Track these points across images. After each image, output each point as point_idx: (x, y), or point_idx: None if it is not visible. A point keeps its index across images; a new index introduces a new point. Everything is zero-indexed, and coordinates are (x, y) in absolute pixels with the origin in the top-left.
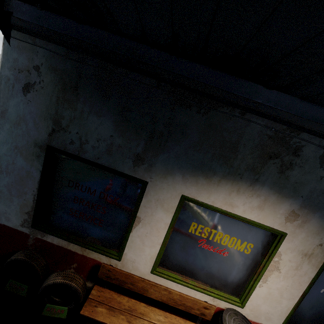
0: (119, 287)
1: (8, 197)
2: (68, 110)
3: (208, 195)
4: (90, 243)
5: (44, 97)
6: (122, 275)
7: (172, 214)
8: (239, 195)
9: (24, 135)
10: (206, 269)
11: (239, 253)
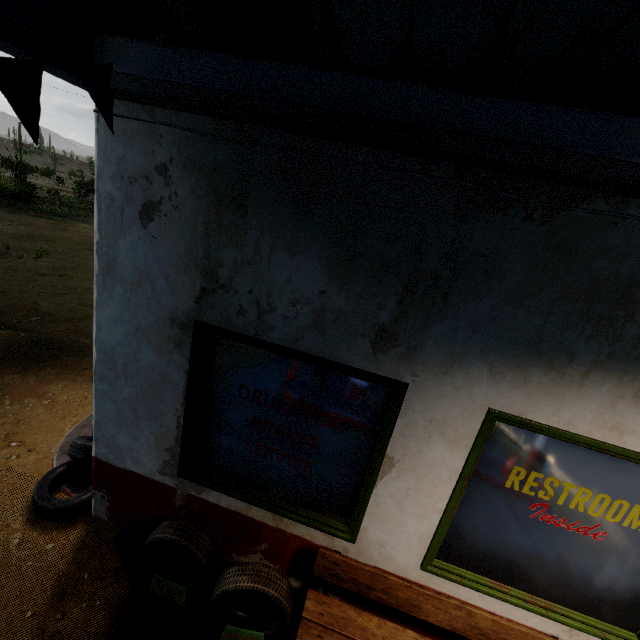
0: (353, 592)
1: (132, 421)
2: (228, 247)
3: (555, 407)
4: (290, 507)
5: (180, 226)
6: (363, 573)
7: (466, 451)
8: (639, 405)
9: (150, 305)
10: (550, 565)
11: (636, 536)
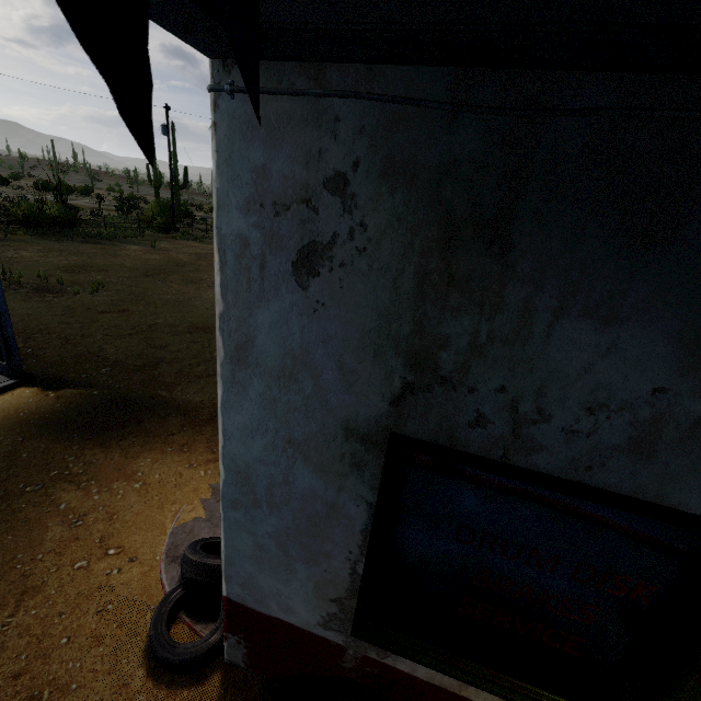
0: None
1: (280, 560)
2: (463, 315)
3: None
4: (533, 692)
5: (369, 282)
6: None
7: None
8: None
9: (310, 407)
10: None
11: None
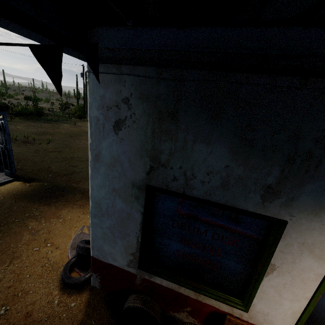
0: None
1: (111, 238)
2: (166, 142)
3: None
4: (204, 288)
5: (137, 132)
6: None
7: None
8: None
9: (120, 176)
10: None
11: None
